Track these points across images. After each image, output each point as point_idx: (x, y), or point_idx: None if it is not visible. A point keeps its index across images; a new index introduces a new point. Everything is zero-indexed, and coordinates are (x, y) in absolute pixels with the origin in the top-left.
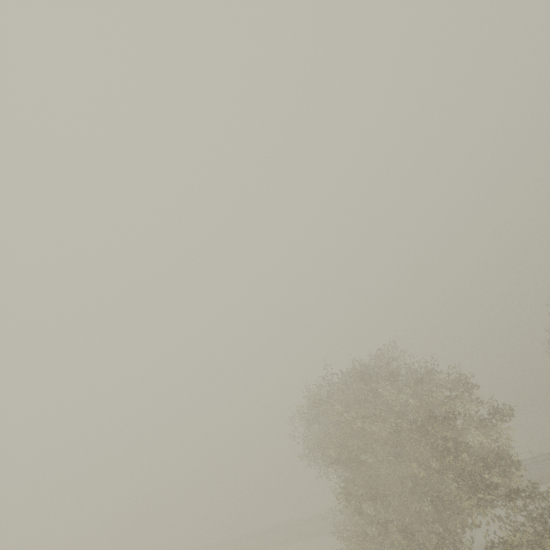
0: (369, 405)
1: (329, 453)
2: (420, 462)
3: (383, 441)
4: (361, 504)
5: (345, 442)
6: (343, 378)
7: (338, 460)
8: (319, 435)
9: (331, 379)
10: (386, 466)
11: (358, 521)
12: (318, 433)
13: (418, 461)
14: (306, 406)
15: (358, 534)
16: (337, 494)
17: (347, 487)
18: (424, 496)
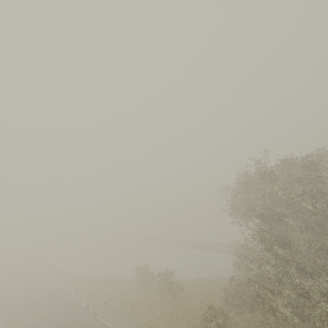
0: (303, 186)
1: (258, 210)
2: (326, 235)
3: (312, 212)
4: (271, 245)
5: (271, 206)
6: (282, 163)
7: (261, 216)
8: (241, 200)
9: (266, 165)
10: (298, 229)
11: (267, 254)
12: (242, 198)
13: (325, 234)
14: (243, 177)
15: (259, 261)
16: (252, 235)
17: (261, 234)
18: (324, 255)
